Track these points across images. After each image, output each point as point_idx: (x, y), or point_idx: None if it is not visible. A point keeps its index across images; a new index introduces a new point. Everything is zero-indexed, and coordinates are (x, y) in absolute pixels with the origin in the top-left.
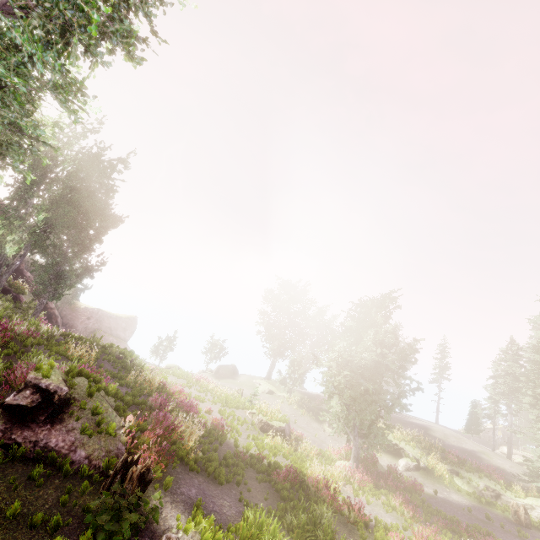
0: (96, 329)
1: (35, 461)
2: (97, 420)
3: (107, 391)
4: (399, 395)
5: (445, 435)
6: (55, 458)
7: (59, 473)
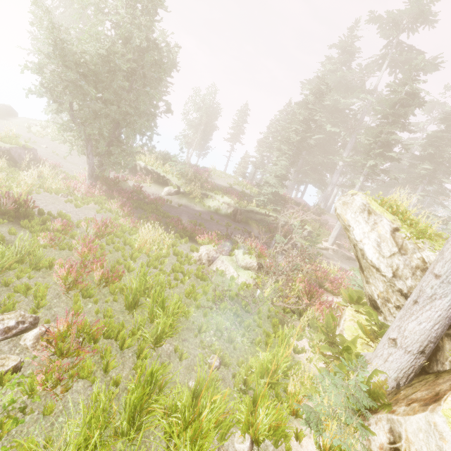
0: None
1: None
2: None
3: None
4: (148, 117)
5: (218, 176)
6: None
7: None
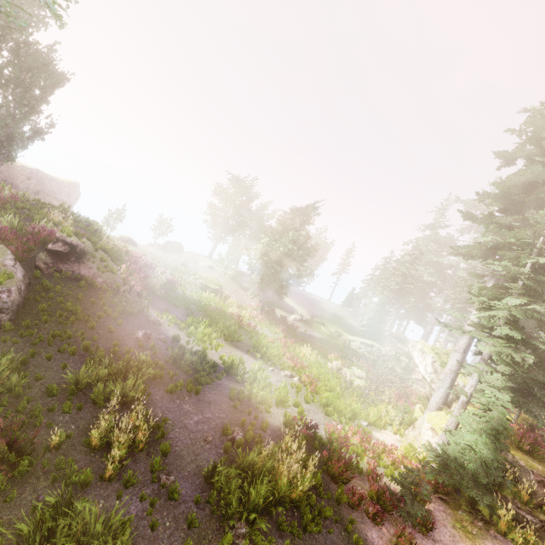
0: (63, 199)
1: (76, 280)
2: (105, 265)
3: (105, 249)
4: (298, 276)
5: (328, 306)
6: (87, 280)
7: (91, 287)
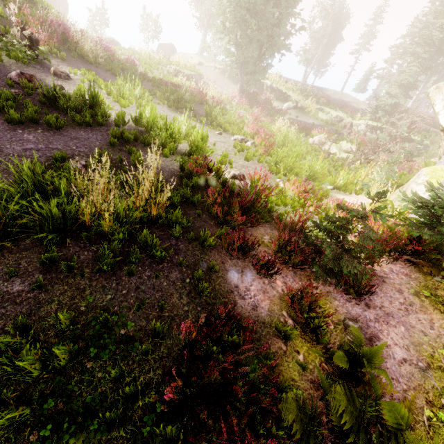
0: None
1: None
2: None
3: None
4: (285, 37)
5: (335, 93)
6: None
7: None
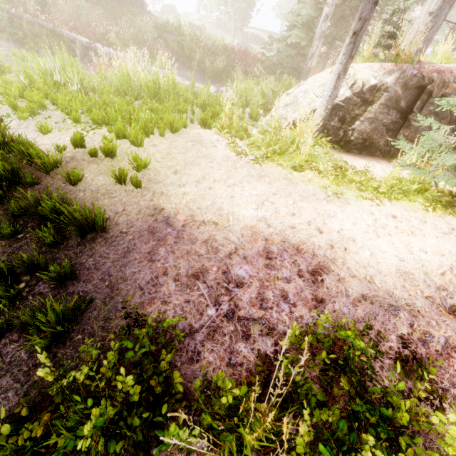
0: None
1: None
2: None
3: None
4: None
5: None
6: None
7: (118, 1)
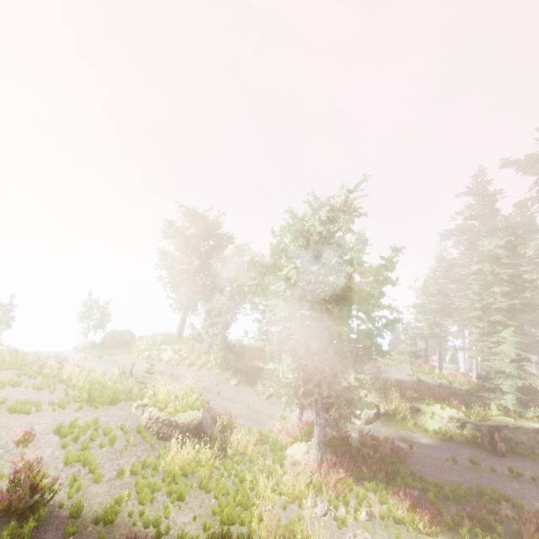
0: None
1: None
2: None
3: None
4: (371, 334)
5: (386, 365)
6: None
7: None
